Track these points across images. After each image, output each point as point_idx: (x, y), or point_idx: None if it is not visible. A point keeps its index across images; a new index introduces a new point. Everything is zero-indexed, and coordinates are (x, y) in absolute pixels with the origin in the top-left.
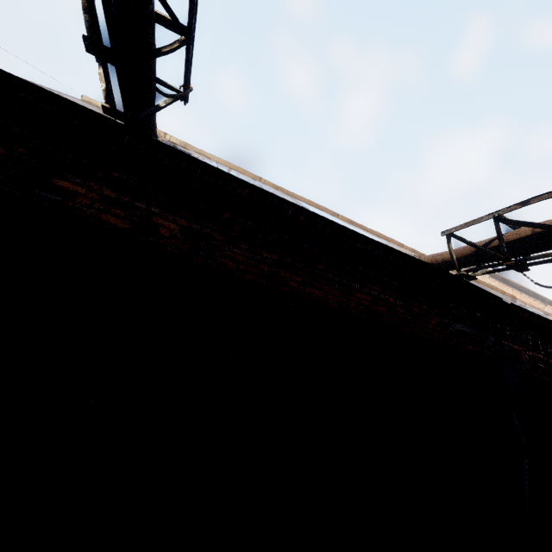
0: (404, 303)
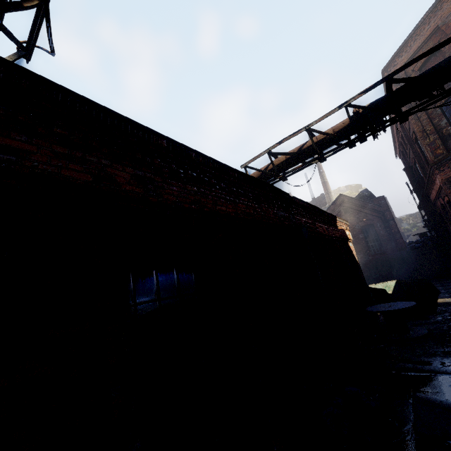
0: (258, 205)
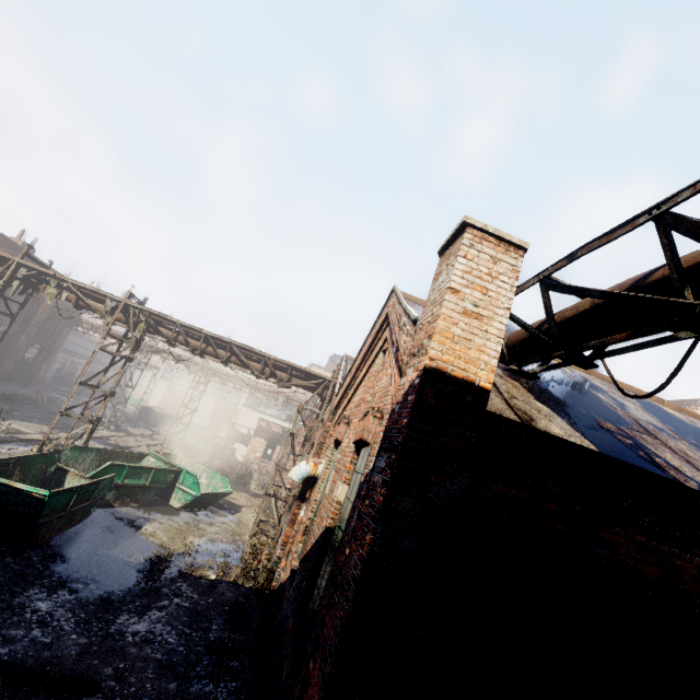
0: None
